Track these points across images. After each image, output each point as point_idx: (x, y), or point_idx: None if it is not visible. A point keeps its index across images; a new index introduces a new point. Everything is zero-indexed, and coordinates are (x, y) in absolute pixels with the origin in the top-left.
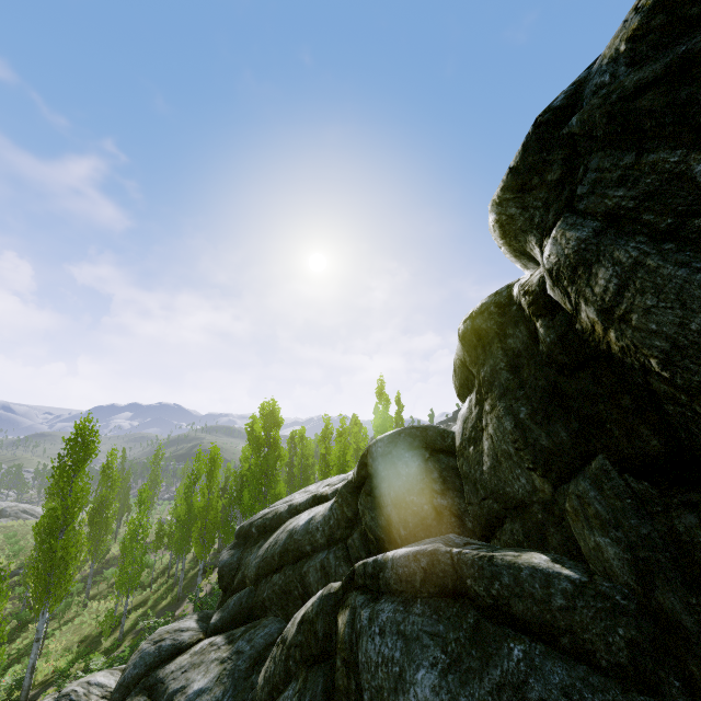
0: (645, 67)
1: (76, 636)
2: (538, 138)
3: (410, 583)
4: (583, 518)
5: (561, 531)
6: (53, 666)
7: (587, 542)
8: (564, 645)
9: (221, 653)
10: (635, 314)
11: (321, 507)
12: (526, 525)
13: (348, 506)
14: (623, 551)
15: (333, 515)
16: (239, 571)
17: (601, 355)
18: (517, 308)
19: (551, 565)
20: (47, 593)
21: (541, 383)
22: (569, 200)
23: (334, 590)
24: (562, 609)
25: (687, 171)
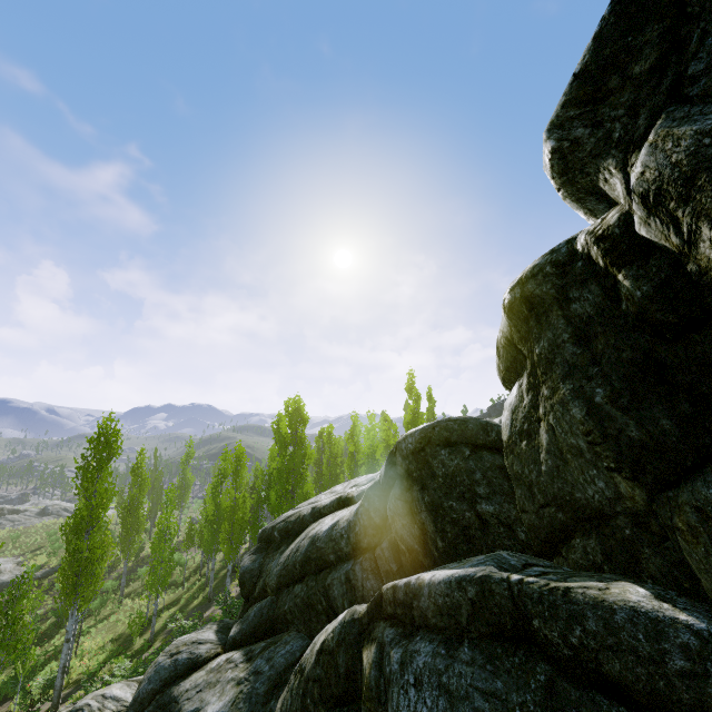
0: None
1: (110, 634)
2: (619, 18)
3: (453, 617)
4: (706, 540)
5: (662, 554)
6: (86, 665)
7: None
8: None
9: (238, 672)
10: None
11: (346, 511)
12: (606, 542)
13: (376, 511)
14: None
15: (359, 521)
16: (260, 578)
17: None
18: (584, 262)
19: (657, 605)
20: (75, 594)
21: (626, 355)
22: (673, 89)
23: (358, 616)
24: (684, 675)
25: None
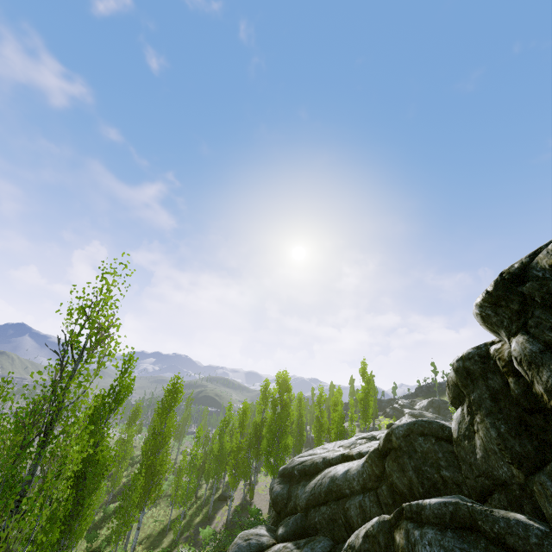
0: None
1: (141, 533)
2: (503, 285)
3: (442, 519)
4: (544, 496)
5: (531, 503)
6: (136, 551)
7: (548, 510)
8: None
9: None
10: None
11: (352, 464)
12: (508, 496)
13: (376, 466)
14: None
15: (365, 471)
16: (290, 500)
17: (548, 410)
18: (494, 363)
19: (527, 520)
20: (148, 495)
21: (513, 414)
22: (524, 325)
23: (387, 519)
24: (536, 544)
25: None
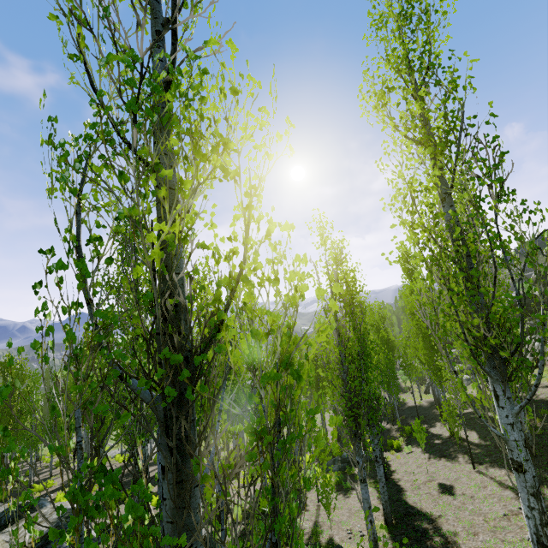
0: None
1: None
2: None
3: None
4: None
5: None
6: None
7: None
8: None
9: None
10: None
11: None
12: None
13: None
14: None
15: None
16: None
17: None
18: None
19: None
20: None
21: None
22: None
23: None
24: None
25: None
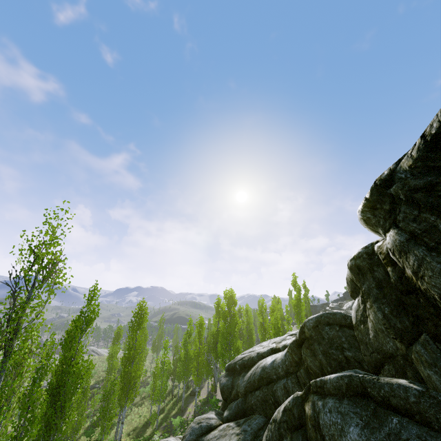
0: (417, 179)
1: (130, 427)
2: (377, 190)
3: (340, 390)
4: (420, 362)
5: (412, 369)
6: None
7: (424, 373)
8: (417, 419)
9: (235, 430)
10: (426, 277)
11: (278, 354)
12: (395, 366)
13: (295, 354)
14: (439, 377)
15: (287, 359)
16: (233, 389)
17: (418, 289)
18: (377, 258)
19: (408, 384)
20: (127, 396)
21: (393, 297)
22: (394, 221)
23: (300, 395)
24: (414, 402)
25: (437, 226)
